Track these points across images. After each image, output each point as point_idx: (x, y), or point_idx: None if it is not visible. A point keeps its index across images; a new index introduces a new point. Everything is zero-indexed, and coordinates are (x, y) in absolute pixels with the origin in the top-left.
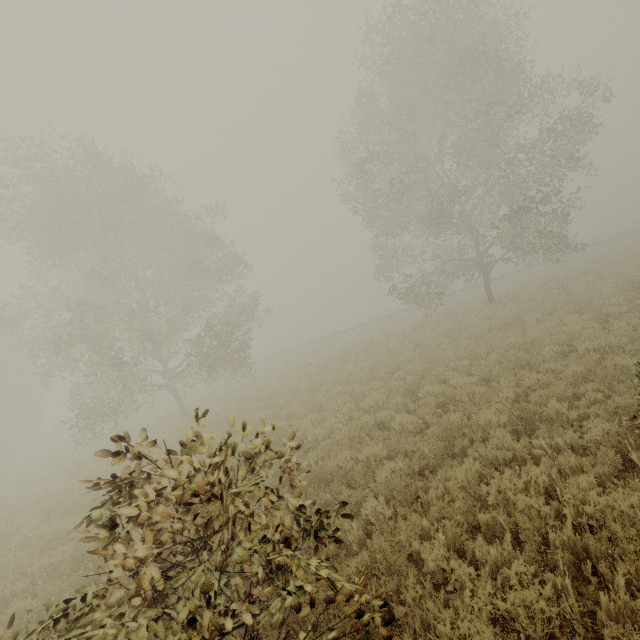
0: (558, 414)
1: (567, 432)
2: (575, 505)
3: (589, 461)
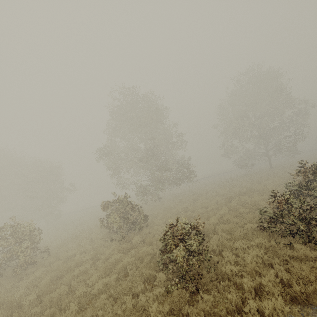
0: None
1: None
2: None
3: None
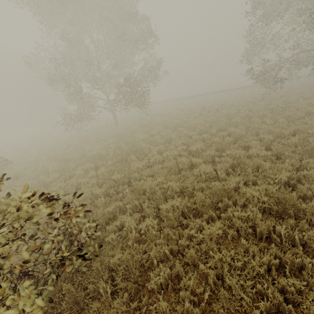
0: (313, 212)
1: (309, 232)
2: (272, 301)
3: (313, 262)
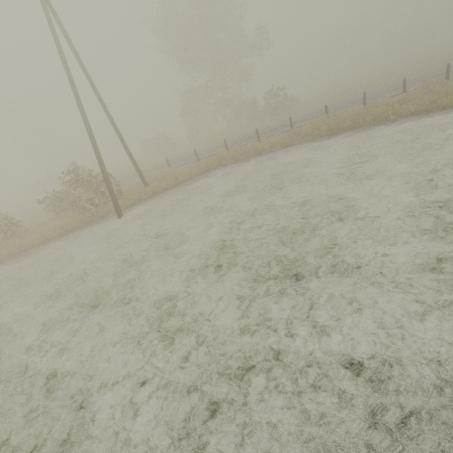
0: None
1: None
2: None
3: None
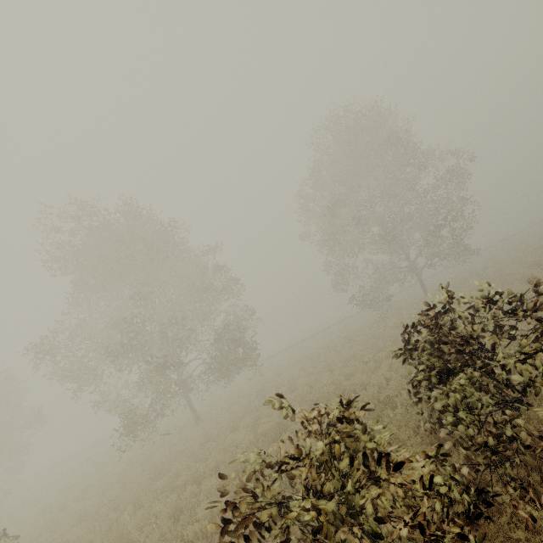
0: None
1: None
2: None
3: None
